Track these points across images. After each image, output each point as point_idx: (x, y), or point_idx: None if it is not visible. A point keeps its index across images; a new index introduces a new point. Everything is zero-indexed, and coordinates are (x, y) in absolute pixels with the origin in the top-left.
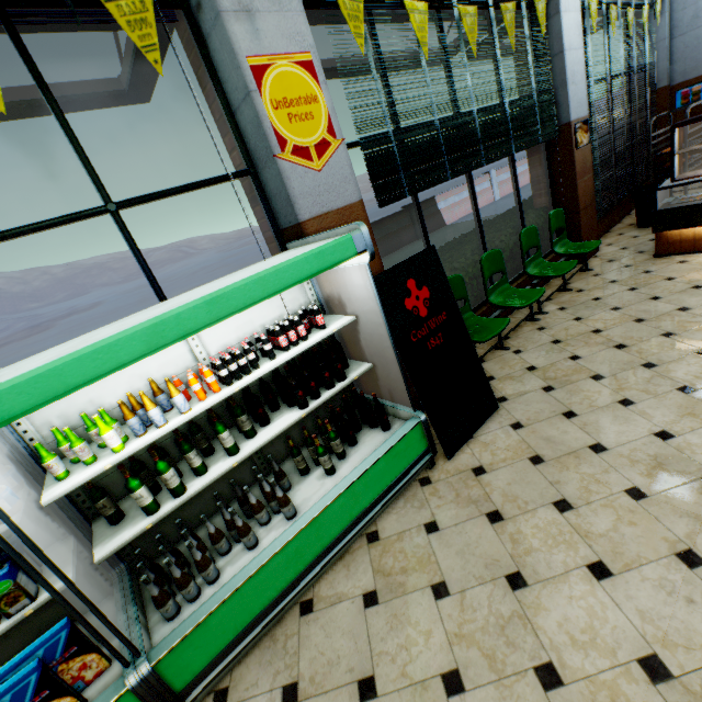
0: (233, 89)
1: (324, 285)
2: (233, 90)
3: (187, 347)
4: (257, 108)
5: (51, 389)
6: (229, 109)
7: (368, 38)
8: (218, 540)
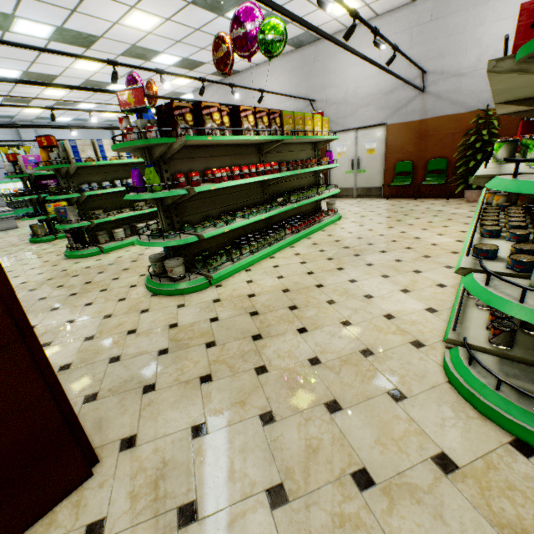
0: None
1: None
2: None
3: (15, 187)
4: None
5: (0, 183)
6: None
7: None
8: (14, 208)
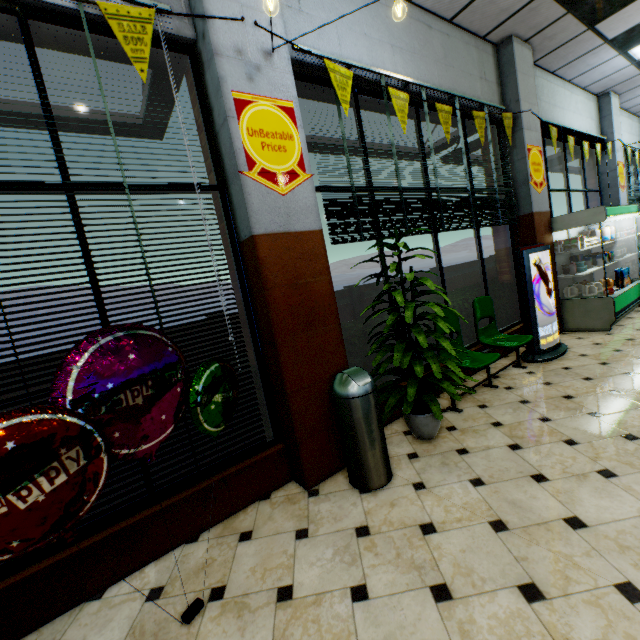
0: (605, 168)
1: (621, 226)
2: (605, 169)
3: None
4: (617, 173)
5: None
6: (599, 173)
7: (624, 161)
8: None
